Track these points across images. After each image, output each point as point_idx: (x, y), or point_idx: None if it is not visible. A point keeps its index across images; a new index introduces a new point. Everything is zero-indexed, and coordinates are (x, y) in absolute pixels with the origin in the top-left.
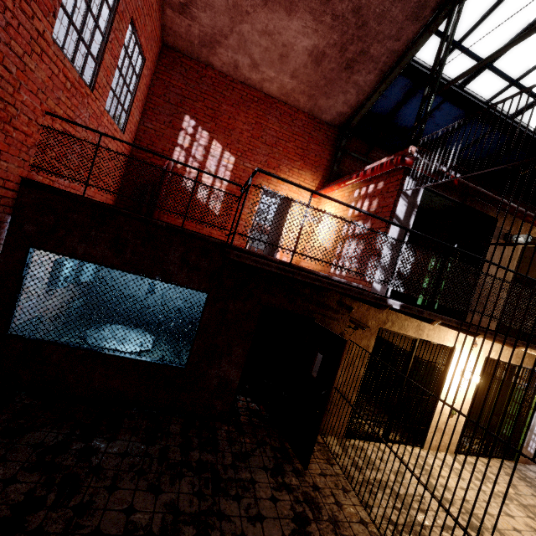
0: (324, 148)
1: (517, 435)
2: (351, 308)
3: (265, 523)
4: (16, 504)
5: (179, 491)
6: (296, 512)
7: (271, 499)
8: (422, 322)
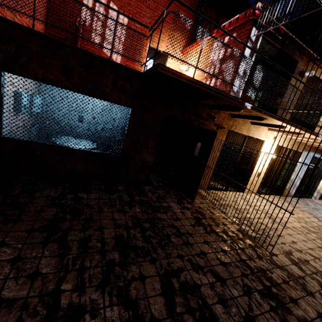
0: (189, 14)
1: (284, 184)
2: (214, 118)
3: (181, 220)
4: (50, 220)
5: (135, 211)
6: (194, 216)
7: (181, 212)
8: (250, 126)
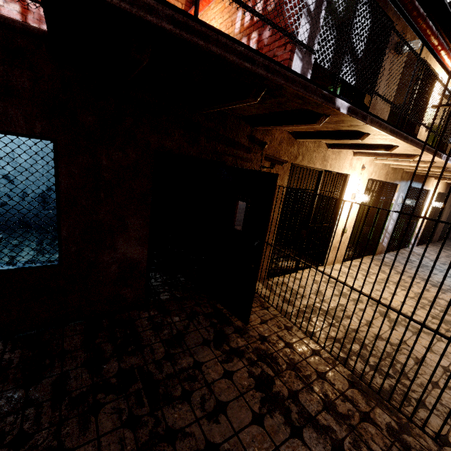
0: None
1: (377, 237)
2: (264, 143)
3: (228, 411)
4: None
5: (98, 434)
6: (256, 377)
7: (225, 376)
8: (327, 152)
